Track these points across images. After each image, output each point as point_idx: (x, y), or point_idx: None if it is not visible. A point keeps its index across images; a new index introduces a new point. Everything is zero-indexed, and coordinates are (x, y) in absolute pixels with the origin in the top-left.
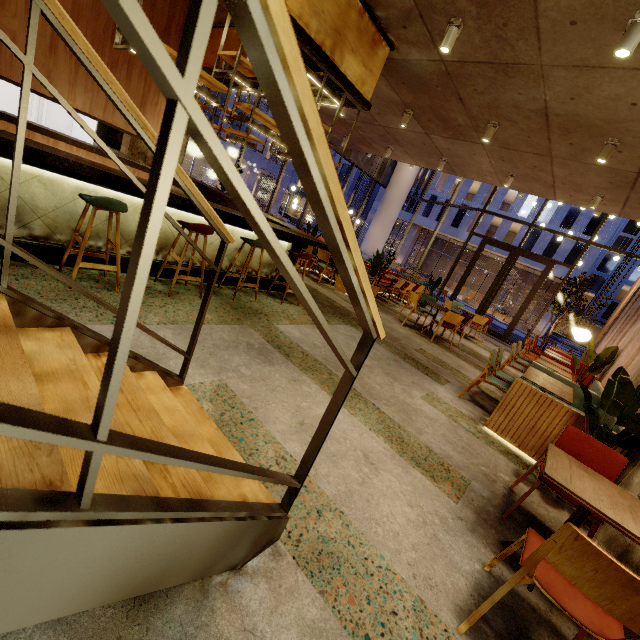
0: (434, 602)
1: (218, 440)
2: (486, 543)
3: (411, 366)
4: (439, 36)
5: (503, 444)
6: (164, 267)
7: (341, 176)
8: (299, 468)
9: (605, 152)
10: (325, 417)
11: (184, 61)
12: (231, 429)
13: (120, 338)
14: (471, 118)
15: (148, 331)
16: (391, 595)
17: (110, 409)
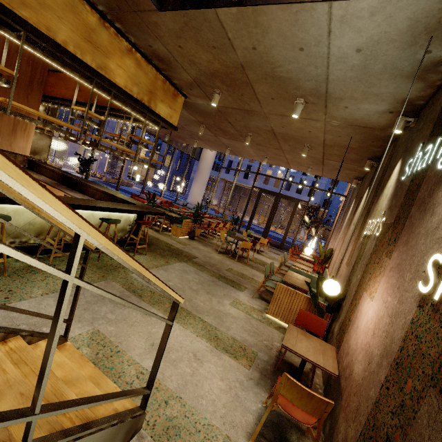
0: (235, 435)
1: (96, 375)
2: (265, 389)
3: (223, 283)
4: (210, 95)
5: (277, 322)
6: (42, 249)
7: (170, 150)
8: (148, 381)
9: (304, 151)
10: (159, 349)
11: (70, 268)
12: (104, 363)
13: (46, 366)
14: (237, 131)
15: (40, 315)
16: (211, 439)
17: (41, 397)
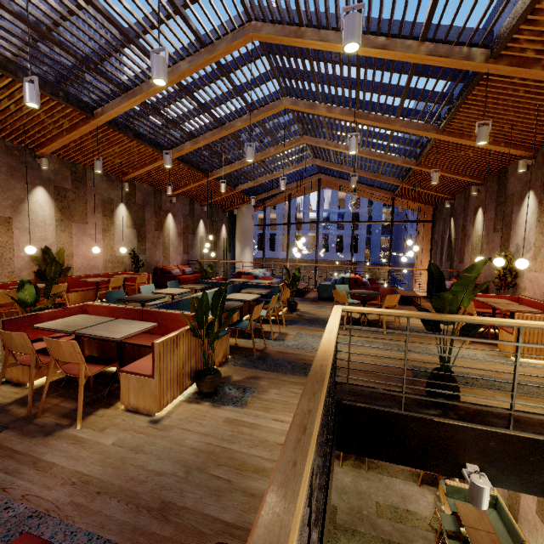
0: None
1: None
2: None
3: None
4: None
5: None
6: None
7: None
8: None
9: None
10: None
11: None
12: None
13: None
14: None
15: None
16: None
17: None
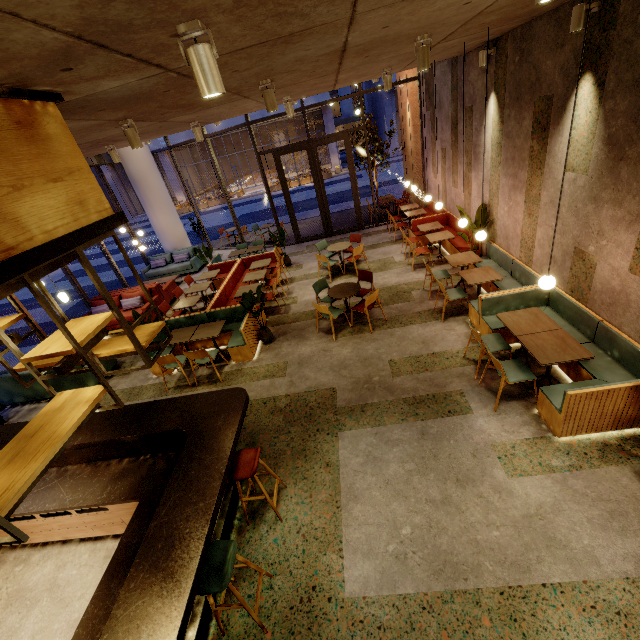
0: None
1: None
2: None
3: (434, 420)
4: (153, 51)
5: (585, 441)
6: None
7: None
8: None
9: (424, 58)
10: None
11: None
12: None
13: None
14: (229, 90)
15: None
16: None
17: None
